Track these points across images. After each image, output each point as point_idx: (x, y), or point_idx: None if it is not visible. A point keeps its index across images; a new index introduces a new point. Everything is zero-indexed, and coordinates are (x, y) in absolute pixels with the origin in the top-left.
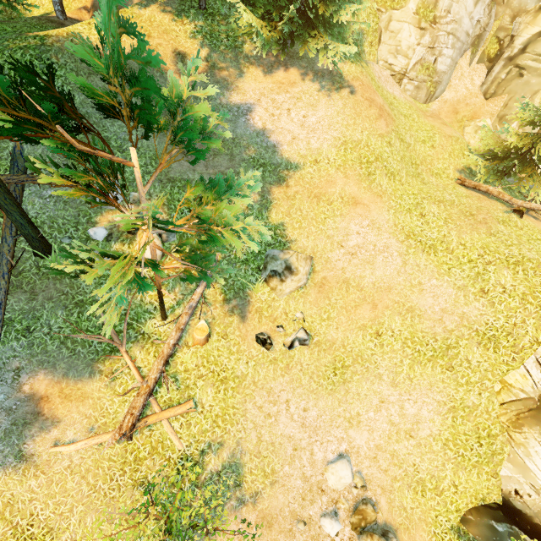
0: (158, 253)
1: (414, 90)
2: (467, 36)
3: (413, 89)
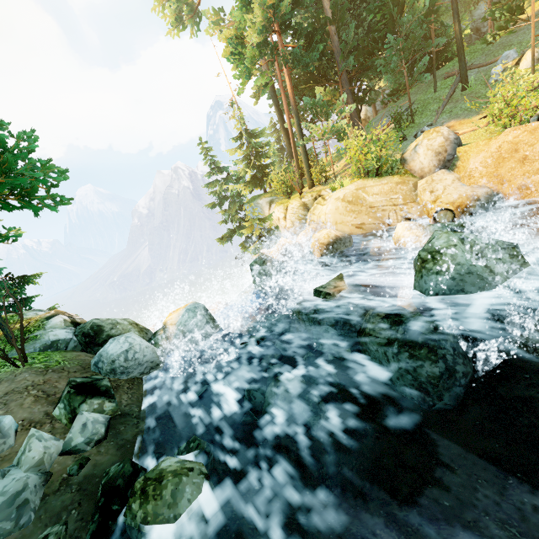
0: (535, 55)
1: None
2: None
3: None
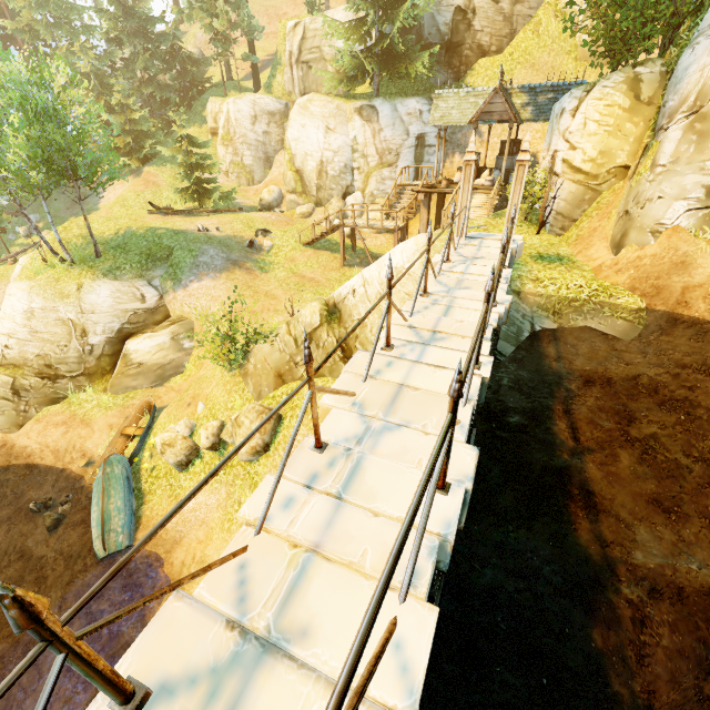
0: (23, 234)
1: (237, 179)
2: (258, 142)
3: (236, 178)
